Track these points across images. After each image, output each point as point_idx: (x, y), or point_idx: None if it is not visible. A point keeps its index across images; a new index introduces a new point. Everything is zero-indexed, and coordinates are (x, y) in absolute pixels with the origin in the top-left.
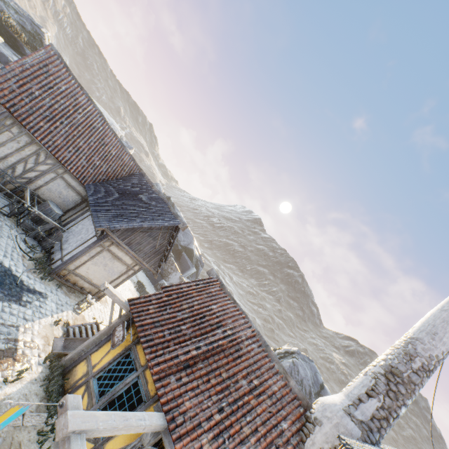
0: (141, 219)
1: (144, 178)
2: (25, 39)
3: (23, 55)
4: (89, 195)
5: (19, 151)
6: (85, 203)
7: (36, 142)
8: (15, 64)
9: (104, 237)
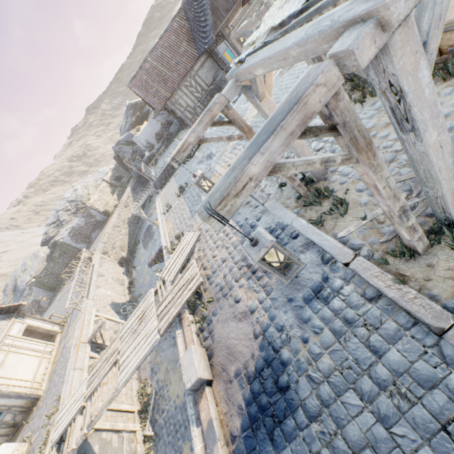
0: (205, 4)
1: (185, 5)
2: (139, 114)
3: (148, 113)
4: (202, 52)
5: (187, 95)
6: (212, 55)
7: (180, 88)
8: (146, 100)
9: (222, 34)
